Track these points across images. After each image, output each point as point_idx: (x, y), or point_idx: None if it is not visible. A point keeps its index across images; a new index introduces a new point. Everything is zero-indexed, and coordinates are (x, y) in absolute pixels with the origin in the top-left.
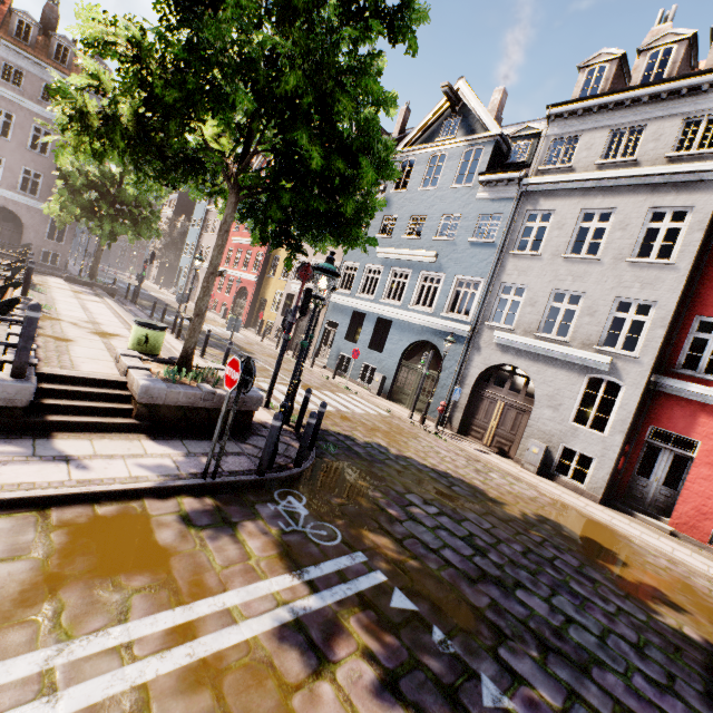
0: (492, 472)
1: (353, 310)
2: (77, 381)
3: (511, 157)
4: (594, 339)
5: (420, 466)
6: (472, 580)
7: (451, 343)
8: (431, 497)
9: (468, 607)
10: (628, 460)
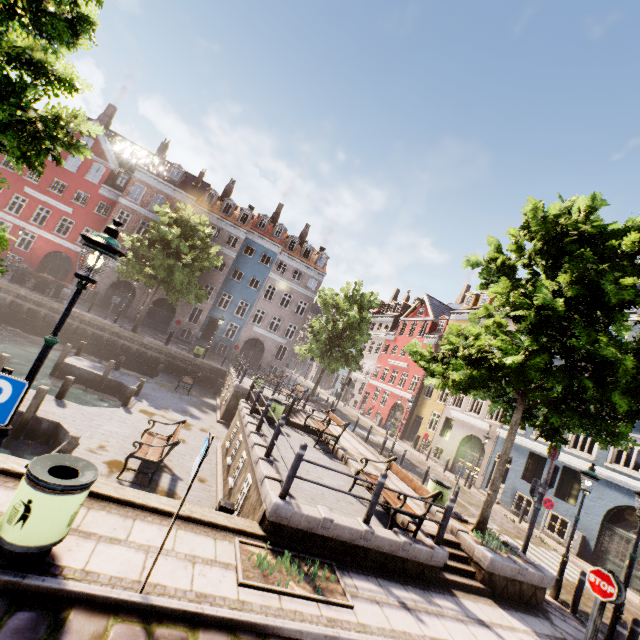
0: None
1: (529, 450)
2: None
3: None
4: None
5: None
6: None
7: None
8: None
9: None
10: None
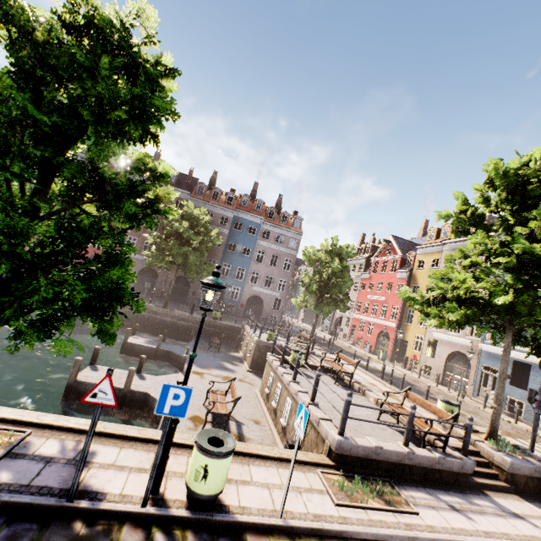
0: None
1: (512, 359)
2: (460, 450)
3: None
4: None
5: None
6: None
7: None
8: None
9: None
10: None
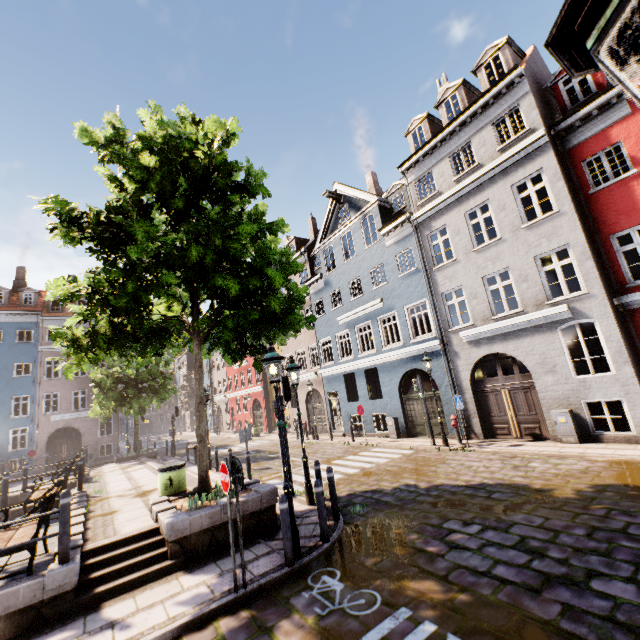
0: (532, 462)
1: (343, 374)
2: (117, 545)
3: (395, 208)
4: (541, 297)
5: (453, 488)
6: (535, 591)
7: (429, 361)
8: (470, 515)
9: (536, 625)
10: None
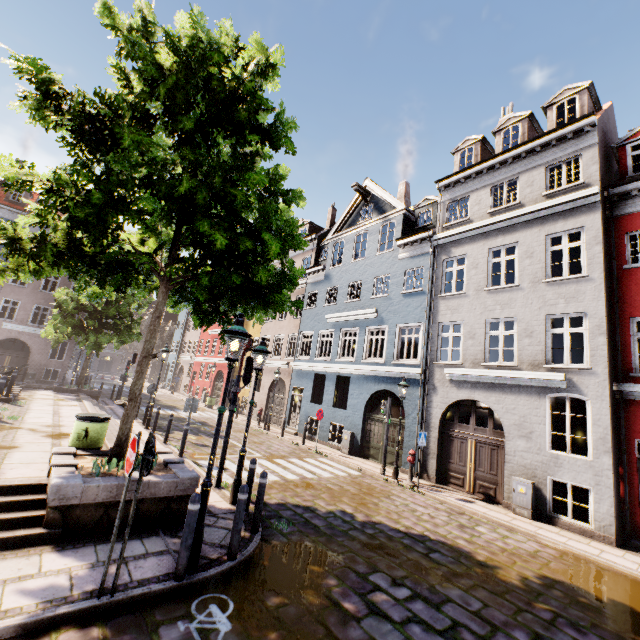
0: (480, 525)
1: (314, 373)
2: None
3: (419, 223)
4: (540, 358)
5: (391, 531)
6: None
7: (405, 387)
8: (402, 573)
9: None
10: (629, 484)
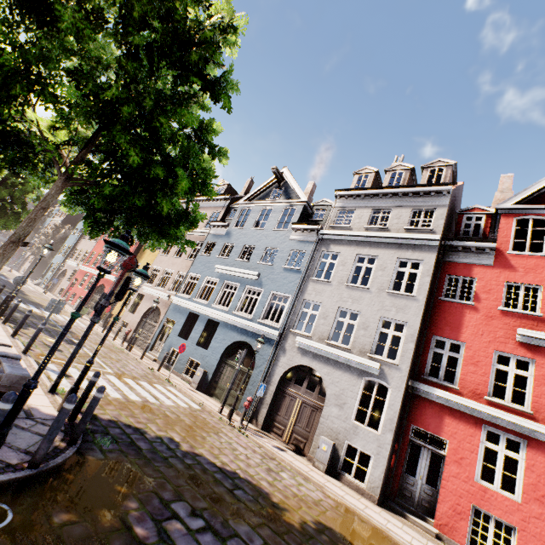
0: (284, 471)
1: (190, 311)
2: None
3: (314, 217)
4: (368, 348)
5: (208, 464)
6: None
7: (261, 343)
8: (204, 505)
9: None
10: (398, 458)
